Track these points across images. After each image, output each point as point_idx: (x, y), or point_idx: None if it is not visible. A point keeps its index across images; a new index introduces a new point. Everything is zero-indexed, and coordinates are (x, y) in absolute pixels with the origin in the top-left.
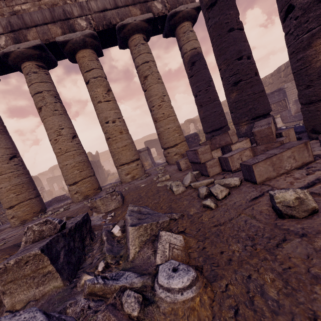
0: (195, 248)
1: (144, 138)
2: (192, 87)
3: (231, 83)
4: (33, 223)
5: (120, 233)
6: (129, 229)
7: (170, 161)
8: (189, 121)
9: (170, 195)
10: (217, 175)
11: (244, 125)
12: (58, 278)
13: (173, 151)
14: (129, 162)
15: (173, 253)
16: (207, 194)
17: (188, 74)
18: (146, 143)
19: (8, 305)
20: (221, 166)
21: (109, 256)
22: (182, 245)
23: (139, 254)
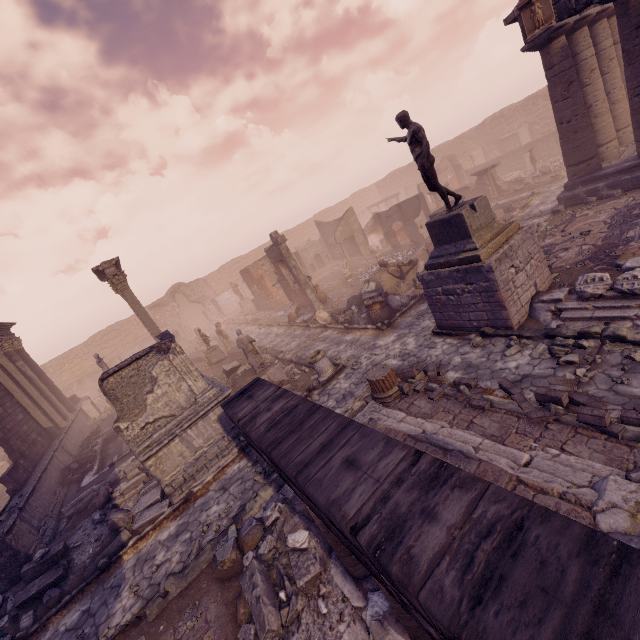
0: None
1: (319, 217)
2: None
3: None
4: None
5: None
6: None
7: None
8: (448, 158)
9: None
10: None
11: None
12: None
13: None
14: None
15: None
16: None
17: None
18: (421, 187)
19: None
20: None
21: None
22: None
23: None
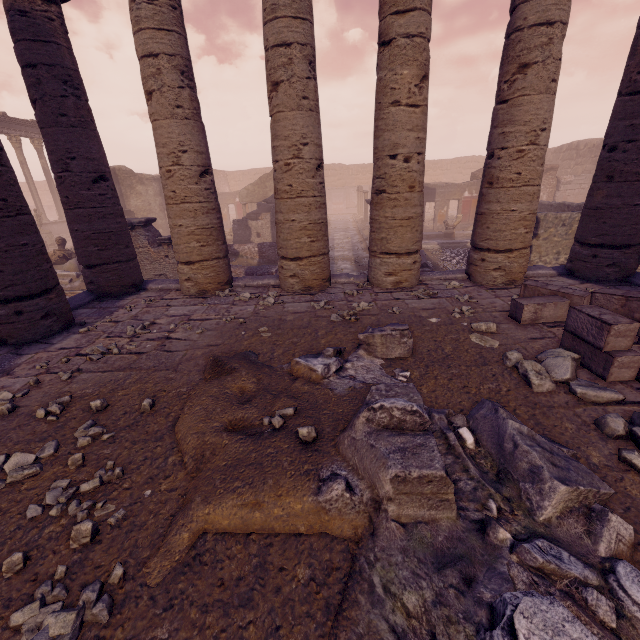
0: (634, 543)
1: None
2: (618, 122)
3: None
4: (390, 403)
5: (472, 444)
6: (559, 487)
7: (479, 277)
8: None
9: (522, 388)
10: (623, 385)
11: None
12: (454, 509)
13: (497, 261)
14: (401, 253)
15: (618, 546)
16: (624, 436)
17: (628, 85)
18: None
19: (393, 513)
20: (638, 371)
21: (497, 496)
22: (631, 540)
23: (559, 522)
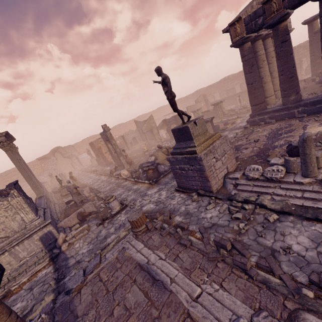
0: None
1: (139, 118)
2: None
3: (318, 57)
4: None
5: None
6: None
7: None
8: (202, 95)
9: None
10: None
11: (320, 70)
12: None
13: None
14: None
15: None
16: None
17: None
18: (188, 108)
19: None
20: None
21: None
22: None
23: None
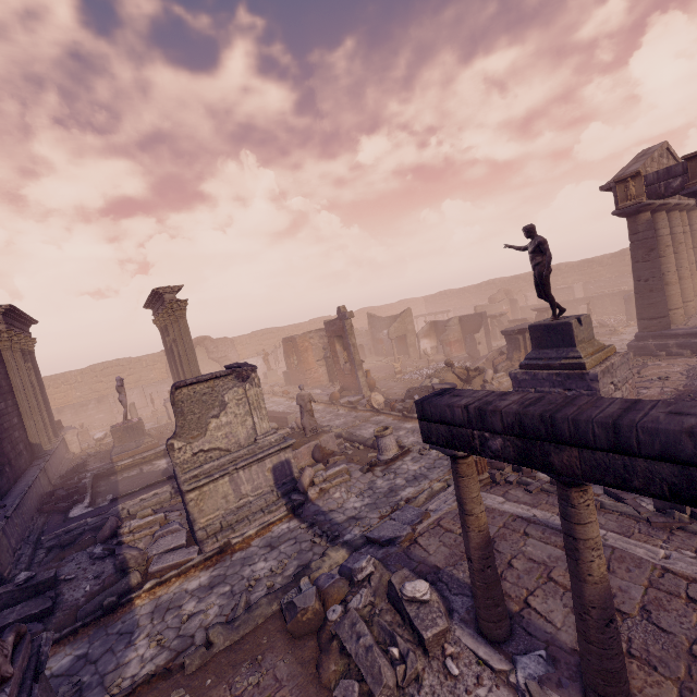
0: None
1: (364, 312)
2: None
3: None
4: None
5: None
6: None
7: None
8: (504, 291)
9: None
10: None
11: None
12: None
13: None
14: None
15: None
16: None
17: None
18: (478, 309)
19: None
20: None
21: None
22: None
23: None
